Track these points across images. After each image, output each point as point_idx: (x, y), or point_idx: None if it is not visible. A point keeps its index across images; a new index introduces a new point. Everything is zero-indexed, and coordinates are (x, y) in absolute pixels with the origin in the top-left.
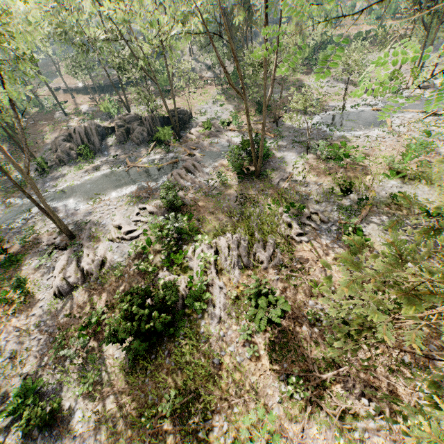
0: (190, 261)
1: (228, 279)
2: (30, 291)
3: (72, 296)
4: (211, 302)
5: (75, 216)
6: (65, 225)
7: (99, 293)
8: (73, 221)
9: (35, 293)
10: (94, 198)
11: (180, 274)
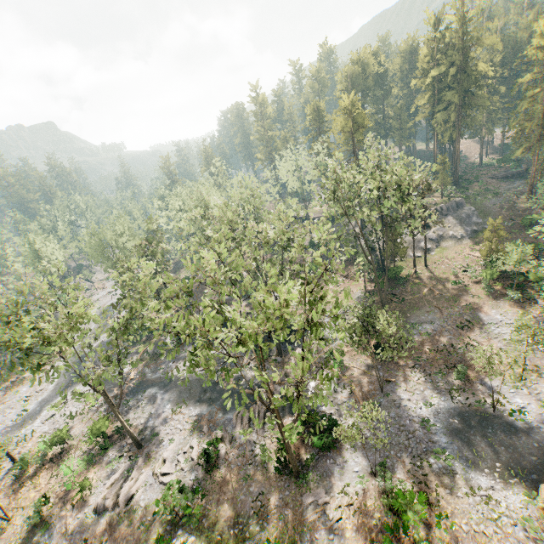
0: None
1: None
2: (92, 489)
3: (100, 518)
4: None
5: (157, 419)
6: (136, 439)
7: (110, 531)
8: (153, 425)
9: (92, 493)
10: (179, 404)
11: None
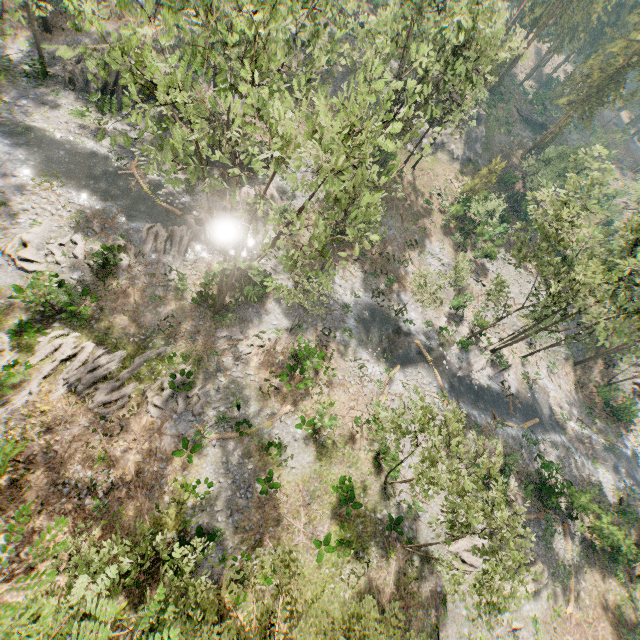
0: (42, 344)
1: (49, 391)
2: None
3: None
4: (10, 397)
5: (4, 183)
6: None
7: None
8: None
9: None
10: (47, 177)
11: (18, 348)
